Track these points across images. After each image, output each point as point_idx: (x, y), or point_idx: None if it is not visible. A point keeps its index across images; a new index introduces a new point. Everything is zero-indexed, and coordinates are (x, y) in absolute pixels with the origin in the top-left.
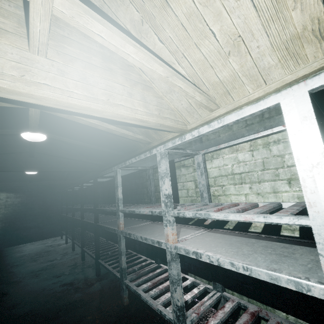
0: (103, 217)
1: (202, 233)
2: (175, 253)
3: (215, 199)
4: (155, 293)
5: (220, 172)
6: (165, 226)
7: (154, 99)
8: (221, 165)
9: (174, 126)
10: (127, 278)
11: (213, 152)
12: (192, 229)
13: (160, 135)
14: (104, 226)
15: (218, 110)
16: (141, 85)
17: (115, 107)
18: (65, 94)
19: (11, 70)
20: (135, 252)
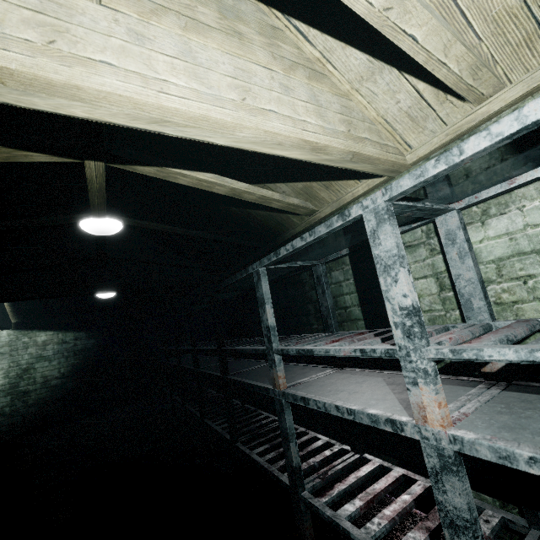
0: (232, 363)
1: (492, 394)
2: (454, 454)
3: (504, 311)
4: (381, 530)
5: (515, 245)
6: (412, 383)
7: (334, 100)
8: (516, 229)
9: (381, 158)
10: (304, 486)
11: (488, 202)
12: (449, 383)
13: (336, 191)
14: (241, 381)
15: (500, 94)
16: (304, 69)
17: (259, 116)
18: (150, 87)
19: (24, 29)
20: (302, 426)
